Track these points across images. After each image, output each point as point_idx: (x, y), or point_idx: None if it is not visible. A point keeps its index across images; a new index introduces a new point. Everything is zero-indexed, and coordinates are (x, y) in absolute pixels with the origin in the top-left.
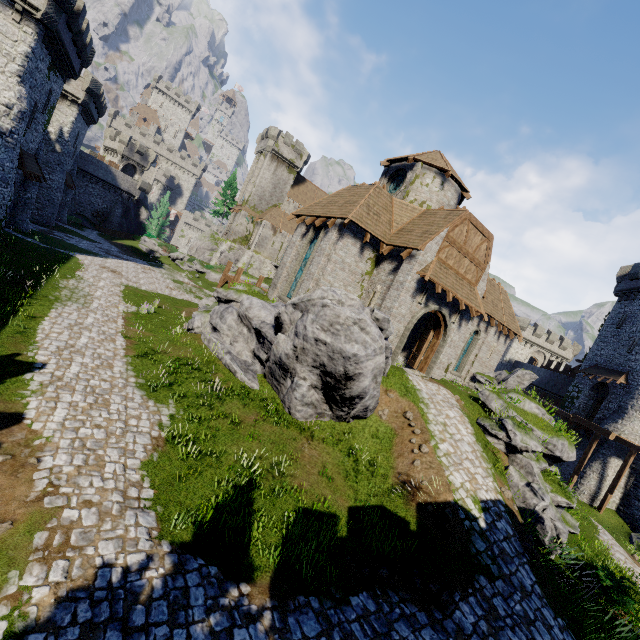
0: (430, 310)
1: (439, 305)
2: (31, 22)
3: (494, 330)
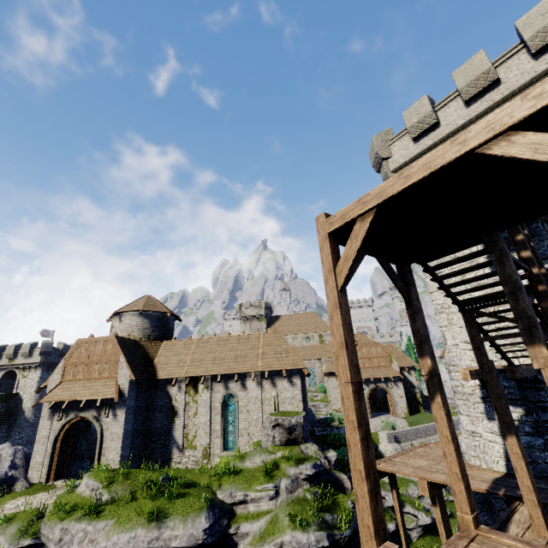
0: (66, 421)
1: (82, 411)
2: (39, 368)
3: (254, 381)
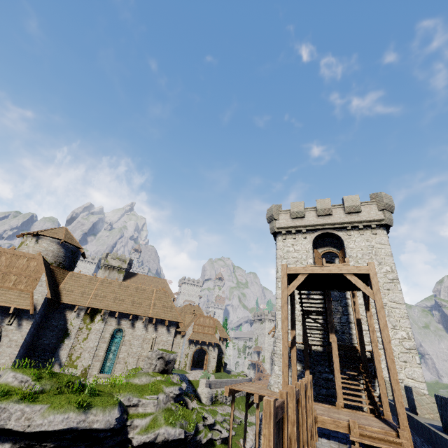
0: None
1: None
2: None
3: (142, 323)
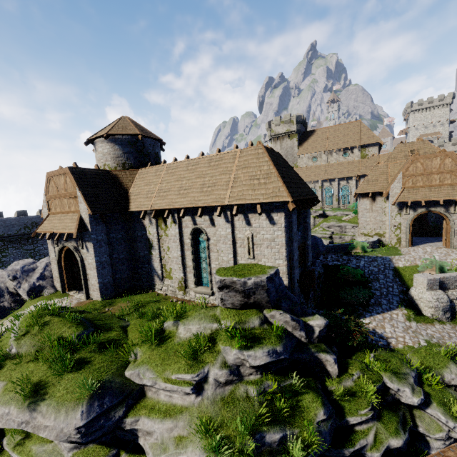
0: (59, 248)
1: (68, 241)
2: None
3: (222, 217)
